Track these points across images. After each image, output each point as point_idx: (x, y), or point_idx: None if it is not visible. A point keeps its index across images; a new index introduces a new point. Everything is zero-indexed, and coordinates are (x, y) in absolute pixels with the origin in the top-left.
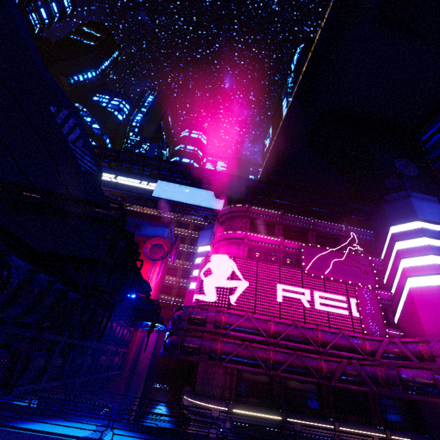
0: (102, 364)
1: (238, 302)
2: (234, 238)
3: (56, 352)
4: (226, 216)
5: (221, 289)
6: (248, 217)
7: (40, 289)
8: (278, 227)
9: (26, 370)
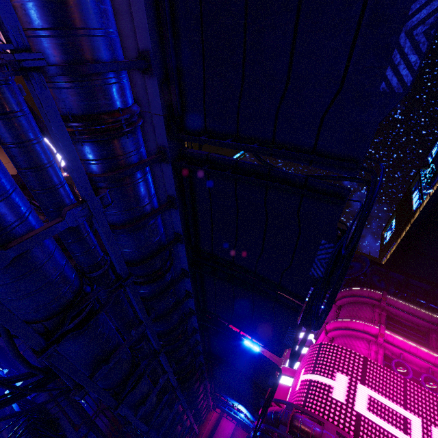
0: (176, 434)
1: (372, 436)
2: (361, 330)
3: (159, 383)
4: (348, 300)
5: (342, 398)
6: (383, 309)
7: (178, 297)
8: (435, 337)
9: (135, 388)
